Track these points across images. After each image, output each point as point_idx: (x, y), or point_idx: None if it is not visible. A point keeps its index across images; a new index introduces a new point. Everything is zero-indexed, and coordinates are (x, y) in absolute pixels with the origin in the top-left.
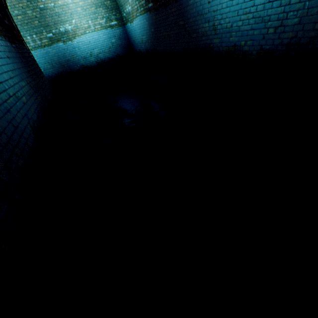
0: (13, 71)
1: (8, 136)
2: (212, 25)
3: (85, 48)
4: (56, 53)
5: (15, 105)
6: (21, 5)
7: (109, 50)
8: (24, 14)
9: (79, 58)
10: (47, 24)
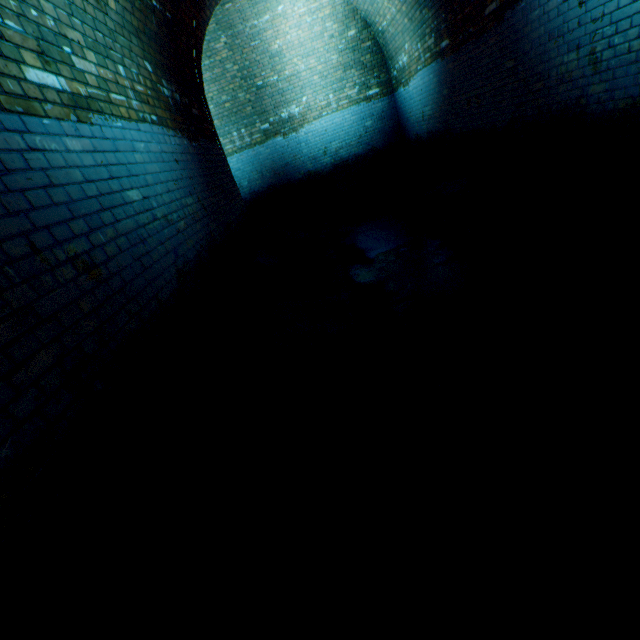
0: (177, 181)
1: (125, 281)
2: (588, 52)
3: (316, 142)
4: (271, 154)
5: (159, 232)
6: (231, 87)
7: (357, 142)
8: (233, 99)
9: (305, 160)
10: (264, 109)
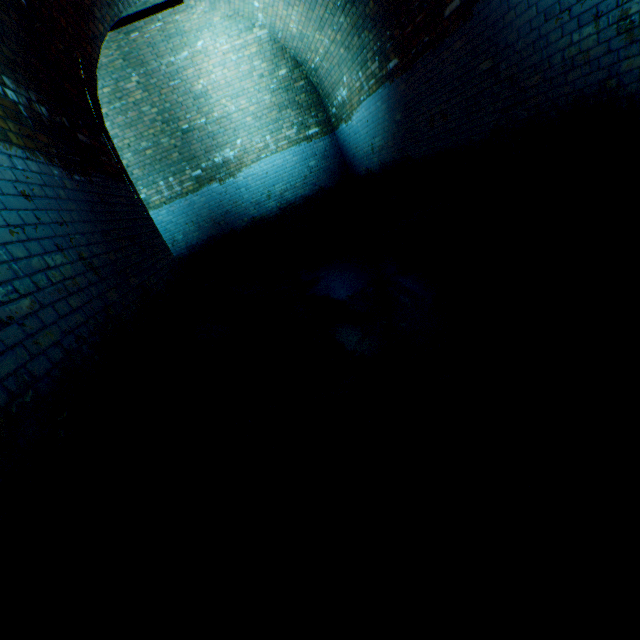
0: (21, 227)
1: None
2: (616, 18)
3: (258, 185)
4: (207, 202)
5: None
6: (152, 132)
7: (303, 183)
8: (156, 145)
9: (247, 206)
10: (194, 154)
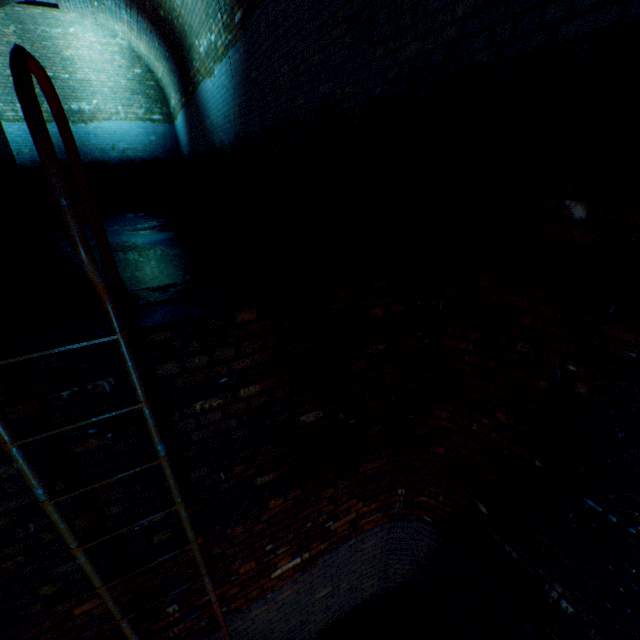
0: None
1: None
2: (211, 121)
3: (106, 138)
4: (58, 134)
5: None
6: None
7: (144, 149)
8: None
9: (94, 149)
10: None
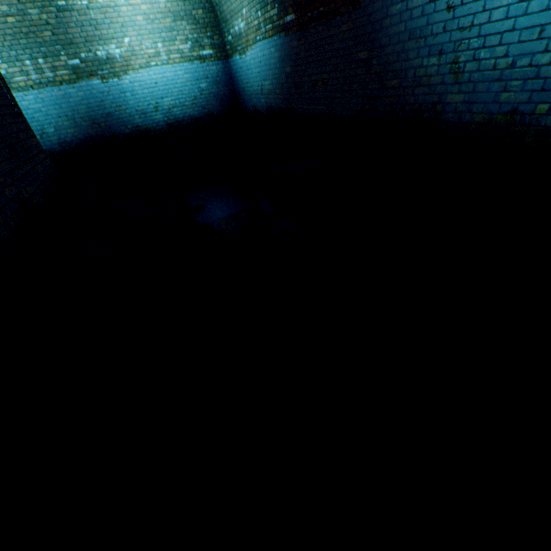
0: None
1: None
2: (451, 60)
3: (145, 94)
4: (86, 98)
5: None
6: None
7: (193, 103)
8: (21, 14)
9: (132, 113)
10: (71, 39)
